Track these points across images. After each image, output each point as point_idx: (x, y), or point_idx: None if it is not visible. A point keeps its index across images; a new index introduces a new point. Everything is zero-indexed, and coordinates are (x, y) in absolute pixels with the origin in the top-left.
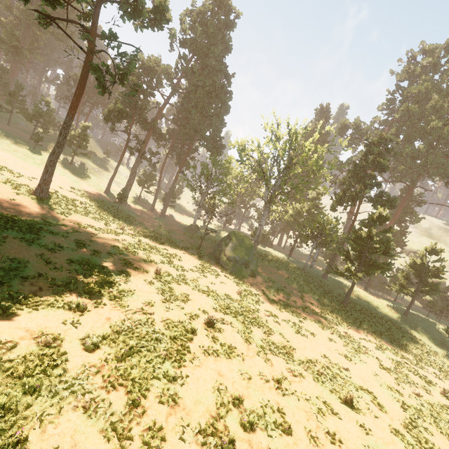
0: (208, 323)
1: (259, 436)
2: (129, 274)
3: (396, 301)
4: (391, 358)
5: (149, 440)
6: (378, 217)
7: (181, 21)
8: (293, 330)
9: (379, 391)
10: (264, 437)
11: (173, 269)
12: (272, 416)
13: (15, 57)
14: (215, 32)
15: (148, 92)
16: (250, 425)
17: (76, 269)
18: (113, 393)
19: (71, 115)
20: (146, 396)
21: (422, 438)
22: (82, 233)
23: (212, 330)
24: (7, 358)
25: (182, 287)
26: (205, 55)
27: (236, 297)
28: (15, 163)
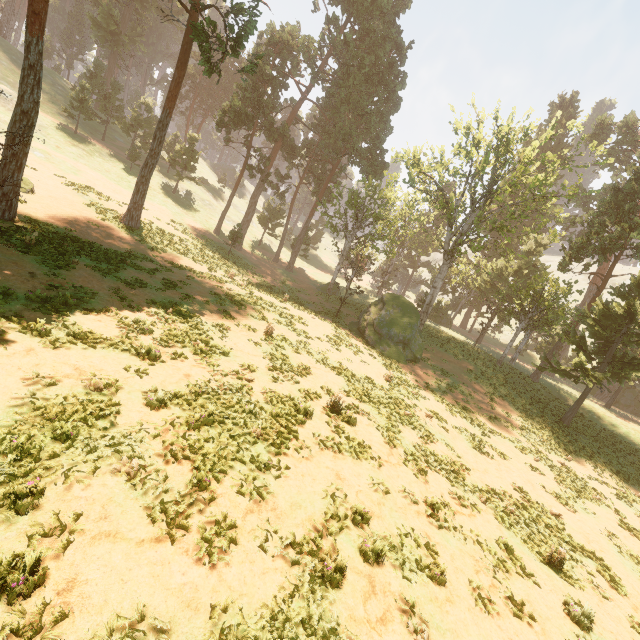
0: (332, 408)
1: (388, 574)
2: (228, 329)
3: None
4: None
5: (212, 537)
6: None
7: None
8: (470, 443)
9: (616, 561)
10: (396, 577)
11: (293, 334)
12: (415, 552)
13: (114, 48)
14: None
15: (278, 81)
16: (375, 555)
17: (157, 312)
18: (173, 466)
19: (169, 109)
20: (220, 479)
21: None
22: (175, 273)
23: (336, 418)
24: (42, 395)
25: (302, 357)
26: (366, 13)
27: (383, 383)
28: (106, 186)
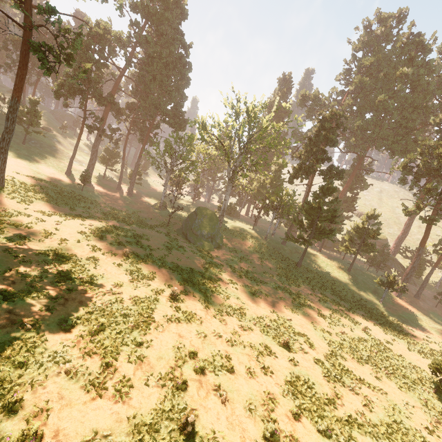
0: (172, 296)
1: (208, 376)
2: (98, 259)
3: (344, 259)
4: (329, 307)
5: (120, 388)
6: (327, 189)
7: None
8: (250, 293)
9: (313, 334)
10: (211, 376)
11: (141, 250)
12: (220, 361)
13: None
14: None
15: (100, 63)
16: (201, 369)
17: (46, 260)
18: (89, 360)
19: (17, 98)
20: (117, 358)
21: (337, 363)
22: (47, 222)
23: (175, 302)
24: None
25: (150, 266)
26: (159, 22)
27: (200, 269)
28: None
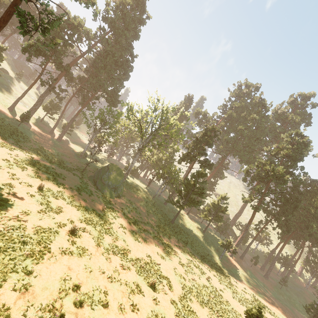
0: (72, 231)
1: (84, 310)
2: (13, 186)
3: (202, 223)
4: (187, 258)
5: None
6: (201, 173)
7: (106, 3)
8: (134, 238)
9: (173, 278)
10: (88, 310)
11: (55, 186)
12: (98, 296)
13: None
14: (130, 22)
15: (68, 42)
16: (80, 303)
17: None
18: None
19: None
20: (2, 285)
21: (186, 304)
22: None
23: (73, 236)
24: None
25: (59, 201)
26: (119, 34)
27: (100, 212)
28: None
